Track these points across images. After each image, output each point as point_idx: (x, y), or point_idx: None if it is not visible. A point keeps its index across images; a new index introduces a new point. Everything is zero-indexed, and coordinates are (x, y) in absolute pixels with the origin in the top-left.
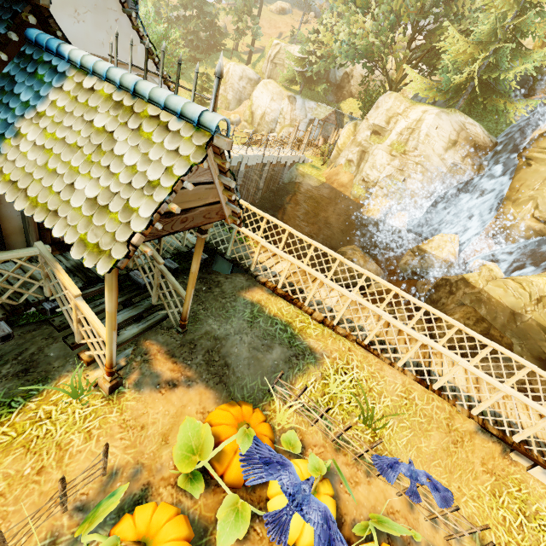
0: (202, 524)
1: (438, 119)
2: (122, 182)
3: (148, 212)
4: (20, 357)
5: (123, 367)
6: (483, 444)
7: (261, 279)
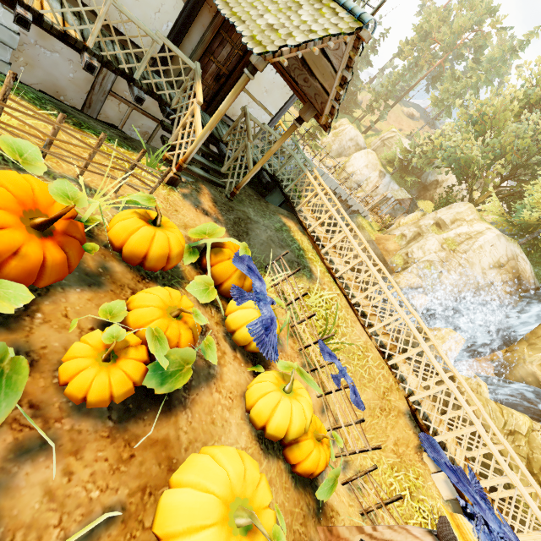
0: (182, 274)
1: (497, 239)
2: (294, 24)
3: (301, 40)
4: (124, 134)
5: (182, 181)
6: (404, 428)
7: (300, 217)
